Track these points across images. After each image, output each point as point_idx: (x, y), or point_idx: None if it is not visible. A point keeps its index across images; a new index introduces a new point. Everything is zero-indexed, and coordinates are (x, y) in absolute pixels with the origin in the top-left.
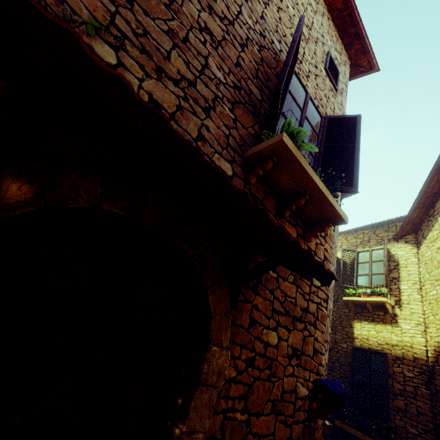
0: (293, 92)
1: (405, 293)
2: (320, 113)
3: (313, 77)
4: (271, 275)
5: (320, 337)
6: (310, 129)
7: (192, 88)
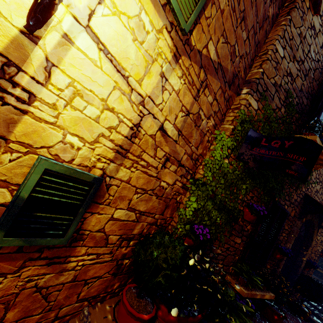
0: None
1: None
2: None
3: None
4: None
5: None
6: None
7: None
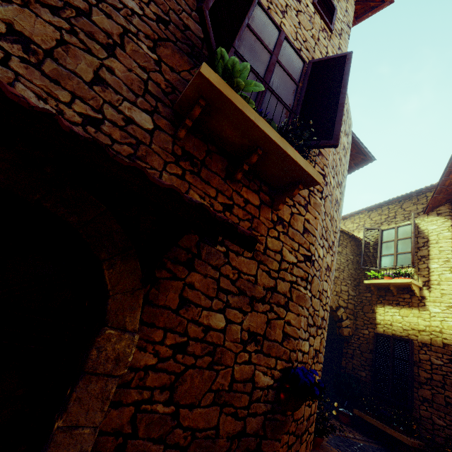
0: (258, 30)
1: (435, 272)
2: (301, 57)
3: (293, 13)
4: (217, 248)
5: (294, 320)
6: (285, 76)
7: (84, 19)
